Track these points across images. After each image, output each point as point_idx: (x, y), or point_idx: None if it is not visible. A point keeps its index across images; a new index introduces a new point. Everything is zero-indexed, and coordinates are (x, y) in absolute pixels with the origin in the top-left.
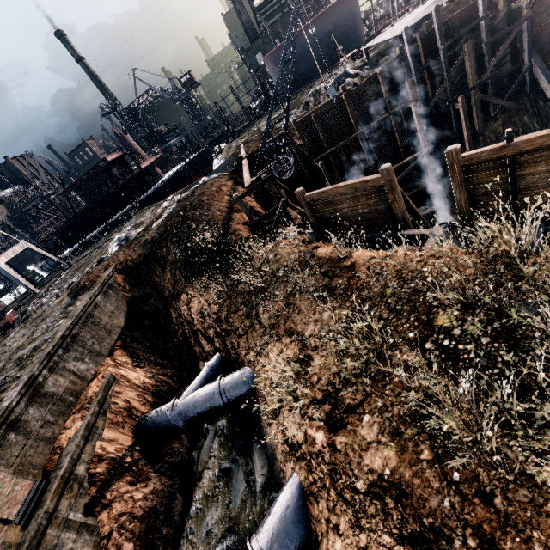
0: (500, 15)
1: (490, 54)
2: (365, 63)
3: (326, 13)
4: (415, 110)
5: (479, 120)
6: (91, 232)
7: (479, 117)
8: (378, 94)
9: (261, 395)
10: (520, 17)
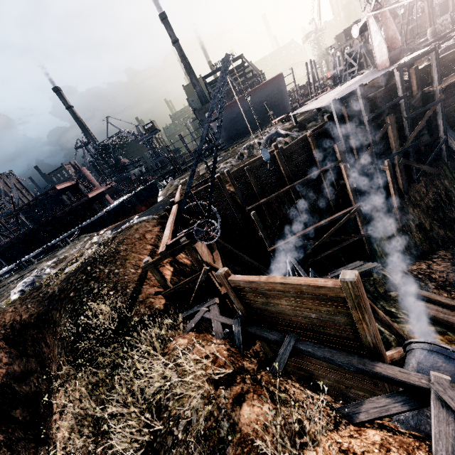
0: (416, 96)
1: (410, 127)
2: (294, 125)
3: (260, 88)
4: (345, 170)
5: (404, 181)
6: (32, 251)
7: (403, 178)
8: (308, 153)
9: None
10: (433, 99)
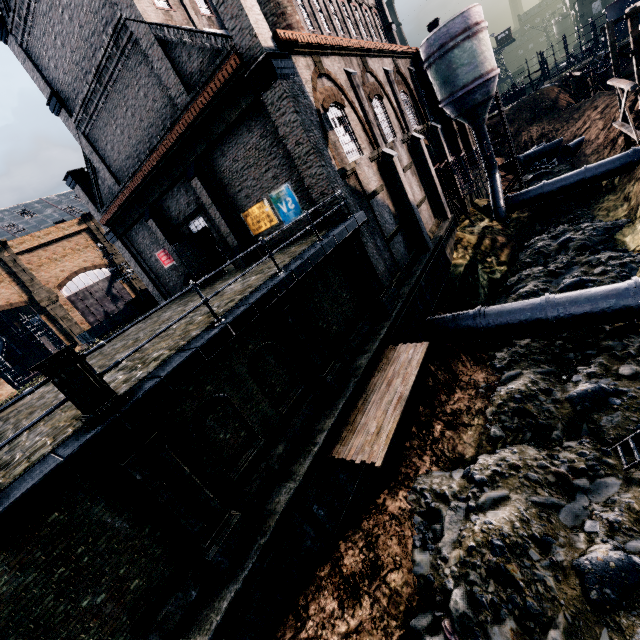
0: None
1: None
2: None
3: None
4: None
5: None
6: None
7: None
8: None
9: (565, 141)
10: None
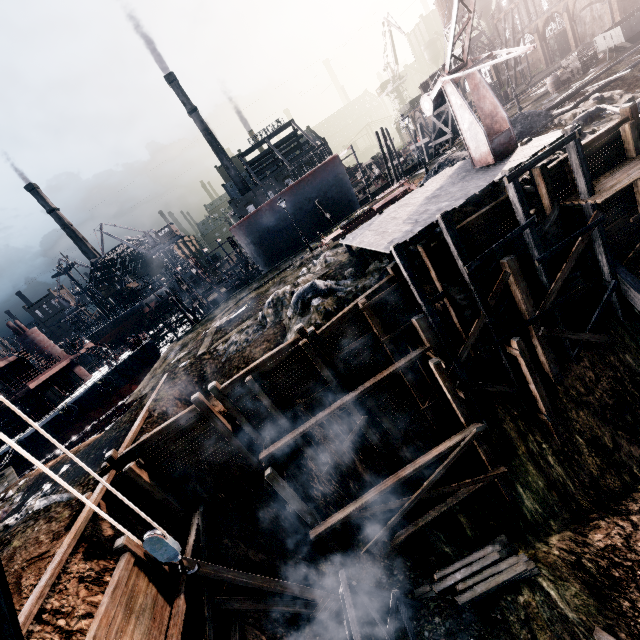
0: (551, 217)
1: (549, 272)
2: (349, 260)
3: (306, 179)
4: (438, 371)
5: (552, 364)
6: None
7: (550, 359)
8: (367, 335)
9: None
10: (581, 217)
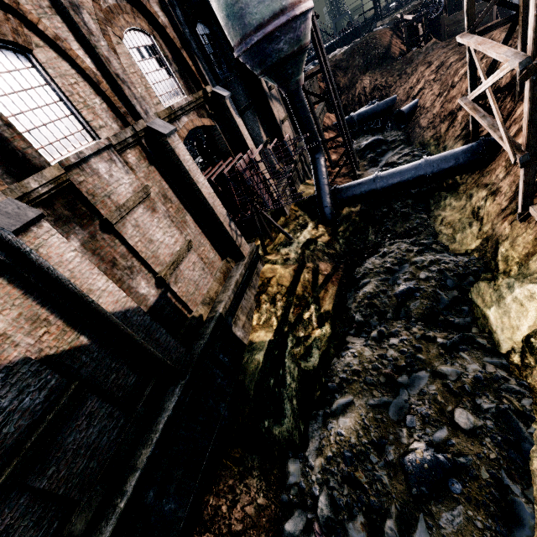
0: None
1: None
2: None
3: None
4: None
5: None
6: None
7: None
8: None
9: (398, 101)
10: None
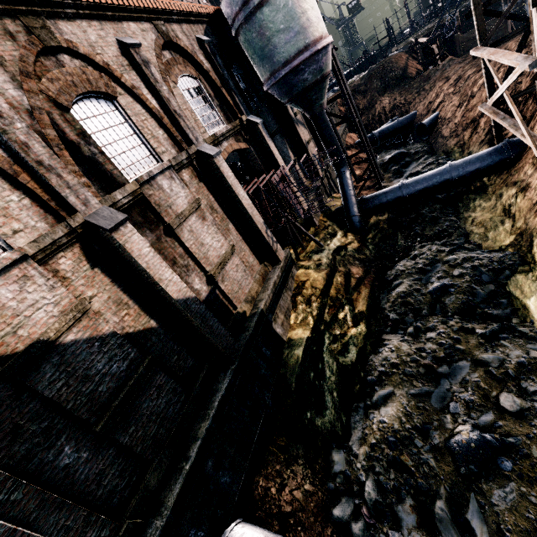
0: None
1: None
2: None
3: None
4: None
5: None
6: None
7: None
8: None
9: (419, 115)
10: None
